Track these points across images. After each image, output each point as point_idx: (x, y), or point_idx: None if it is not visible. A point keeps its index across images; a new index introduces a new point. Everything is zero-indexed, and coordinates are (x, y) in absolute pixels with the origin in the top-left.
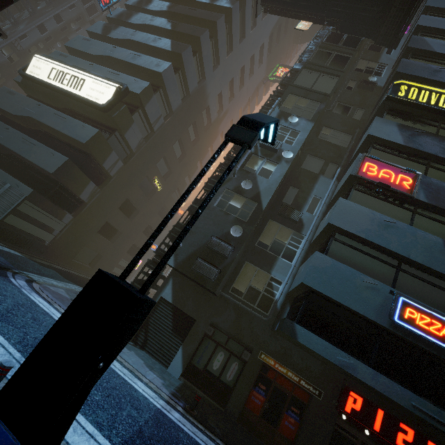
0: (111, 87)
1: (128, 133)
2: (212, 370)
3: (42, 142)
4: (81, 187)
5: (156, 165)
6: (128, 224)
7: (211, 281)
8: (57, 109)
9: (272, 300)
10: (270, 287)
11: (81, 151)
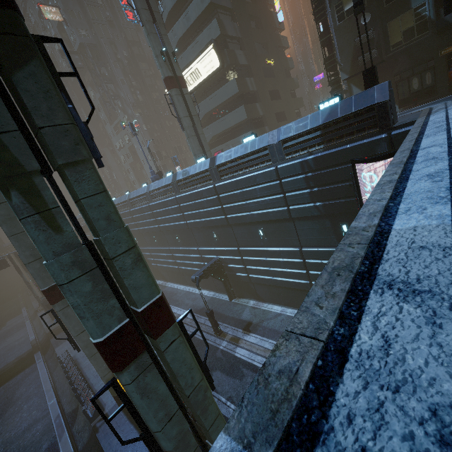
0: (211, 52)
1: (239, 60)
2: (415, 90)
3: (219, 118)
4: (256, 111)
5: (259, 54)
6: (282, 103)
7: (375, 59)
8: (200, 99)
9: (425, 21)
10: (417, 16)
11: (236, 98)
